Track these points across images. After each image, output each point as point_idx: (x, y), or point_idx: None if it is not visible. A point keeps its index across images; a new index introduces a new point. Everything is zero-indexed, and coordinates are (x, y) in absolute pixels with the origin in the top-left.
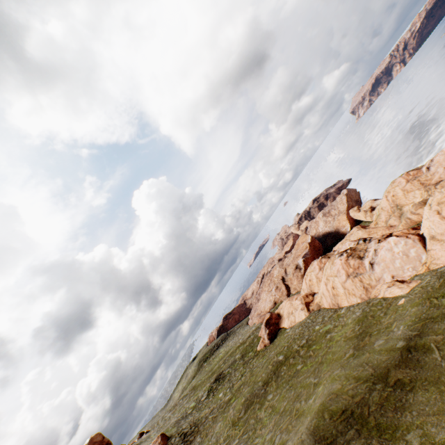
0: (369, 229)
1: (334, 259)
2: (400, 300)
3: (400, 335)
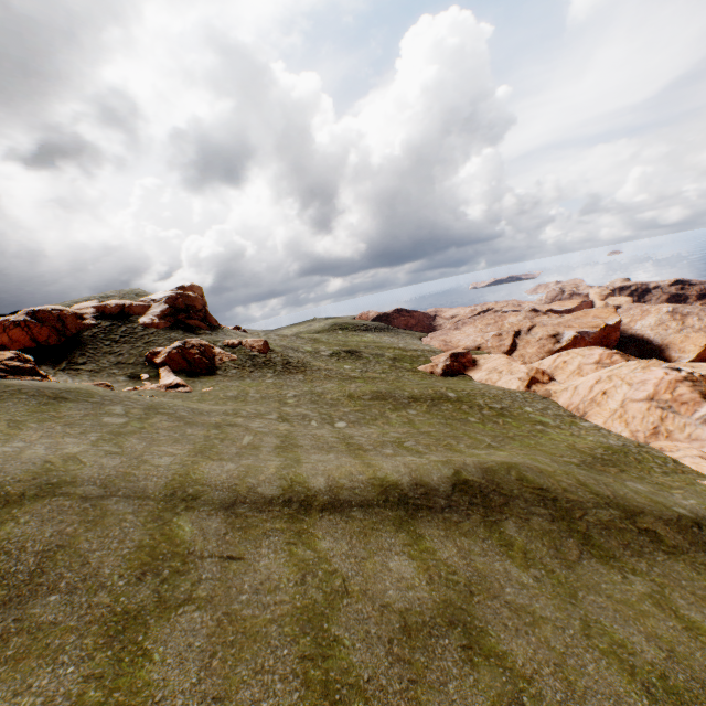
0: None
1: (655, 366)
2: None
3: (686, 506)
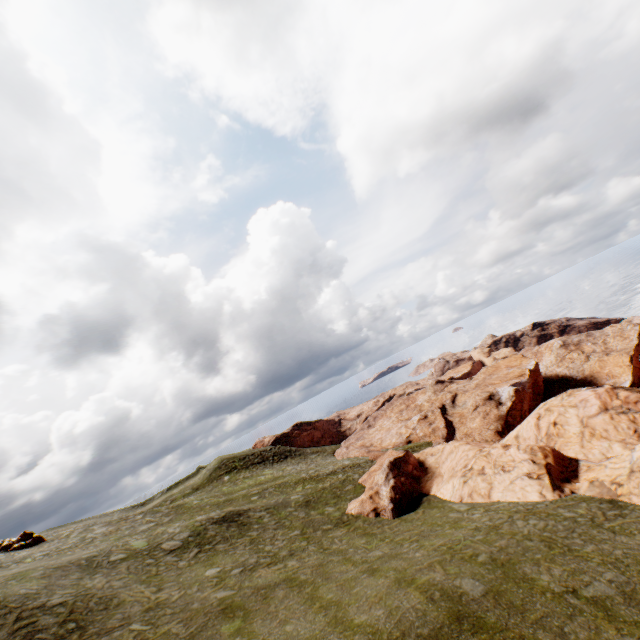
0: None
1: None
2: None
3: None
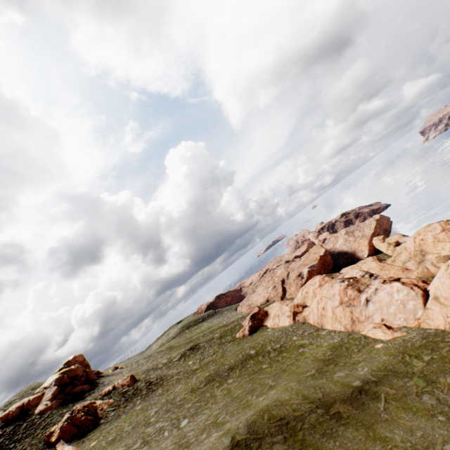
0: (384, 264)
1: (335, 283)
2: (378, 344)
3: (361, 375)
